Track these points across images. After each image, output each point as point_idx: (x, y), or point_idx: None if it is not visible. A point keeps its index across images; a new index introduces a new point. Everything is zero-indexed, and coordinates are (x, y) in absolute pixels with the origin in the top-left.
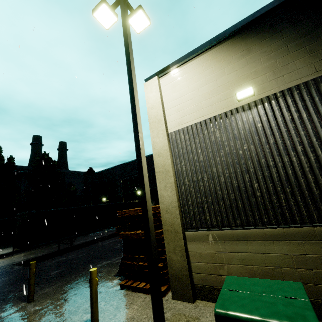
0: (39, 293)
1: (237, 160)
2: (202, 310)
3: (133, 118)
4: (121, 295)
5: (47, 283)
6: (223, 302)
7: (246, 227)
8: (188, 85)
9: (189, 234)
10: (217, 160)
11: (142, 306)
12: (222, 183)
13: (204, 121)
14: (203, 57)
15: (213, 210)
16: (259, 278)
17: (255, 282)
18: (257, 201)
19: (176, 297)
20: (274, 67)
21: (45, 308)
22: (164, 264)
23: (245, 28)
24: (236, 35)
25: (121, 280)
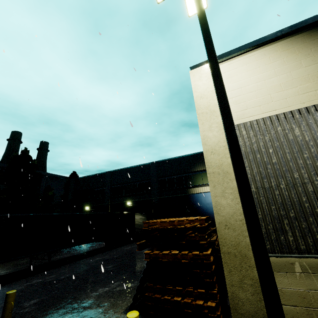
0: None
1: None
2: None
3: (217, 90)
4: None
5: None
6: None
7: None
8: (251, 76)
9: None
10: (300, 163)
11: None
12: (310, 193)
13: (275, 116)
14: (269, 47)
15: (299, 228)
16: None
17: None
18: None
19: None
20: None
21: None
22: (216, 303)
23: None
24: (313, 28)
25: None
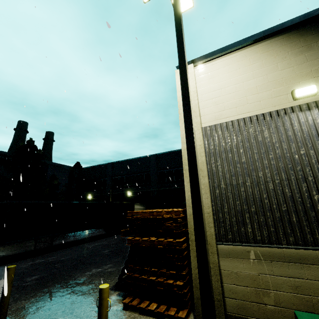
0: (13, 306)
1: (291, 166)
2: None
3: (183, 97)
4: (126, 318)
5: (22, 293)
6: None
7: (302, 246)
8: (231, 77)
9: (223, 248)
10: (265, 163)
11: None
12: (270, 191)
13: (248, 118)
14: (250, 49)
15: (257, 221)
16: None
17: None
18: (318, 216)
19: None
20: None
21: None
22: (184, 282)
23: (305, 24)
24: (293, 30)
25: (121, 296)
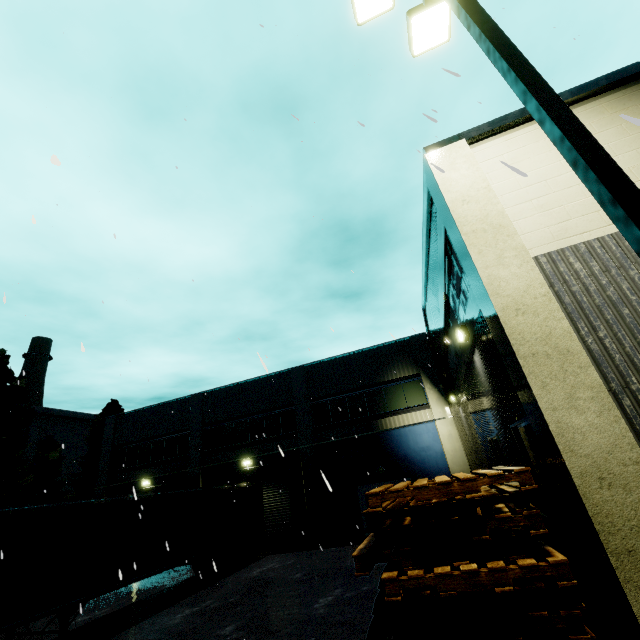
0: None
1: None
2: None
3: (583, 149)
4: None
5: None
6: None
7: None
8: (560, 159)
9: None
10: None
11: None
12: None
13: None
14: (584, 108)
15: None
16: None
17: None
18: None
19: None
20: None
21: None
22: None
23: None
24: None
25: None
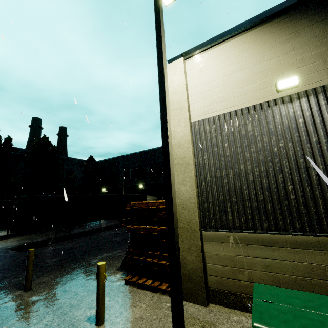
0: (36, 281)
1: (270, 158)
2: (217, 315)
3: (160, 99)
4: (126, 291)
5: (44, 271)
6: (260, 315)
7: (274, 231)
8: (219, 70)
9: (207, 233)
10: (246, 156)
11: (150, 305)
12: (249, 182)
13: (234, 112)
14: (239, 38)
15: (237, 210)
16: (293, 290)
17: (290, 293)
18: (290, 205)
19: (187, 298)
20: (326, 55)
21: (44, 298)
22: None
23: (294, 8)
24: (282, 15)
25: (125, 275)
